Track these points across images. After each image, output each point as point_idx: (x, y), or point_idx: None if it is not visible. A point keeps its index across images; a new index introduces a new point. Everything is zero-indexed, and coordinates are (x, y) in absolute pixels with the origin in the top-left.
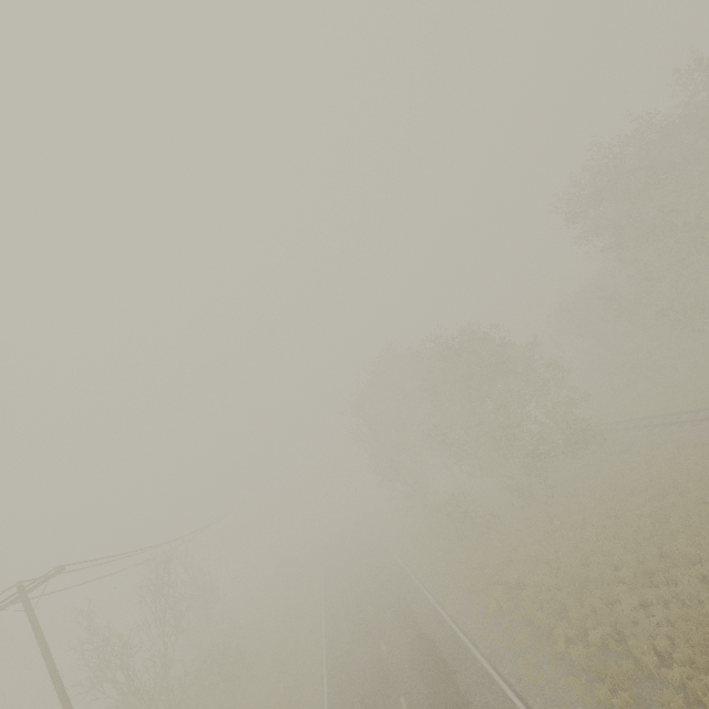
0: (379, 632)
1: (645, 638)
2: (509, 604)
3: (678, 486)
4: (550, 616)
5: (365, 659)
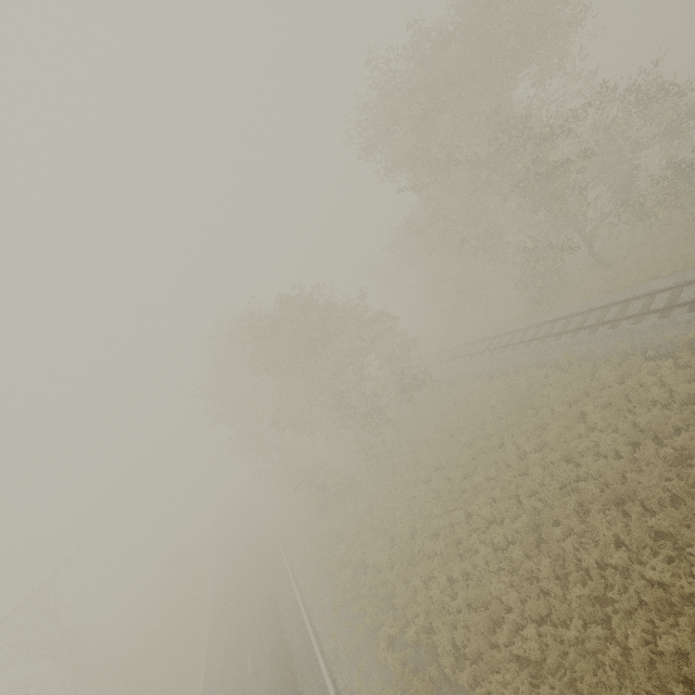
0: (248, 641)
1: (447, 630)
2: (352, 593)
3: (485, 428)
4: (382, 605)
5: (232, 683)
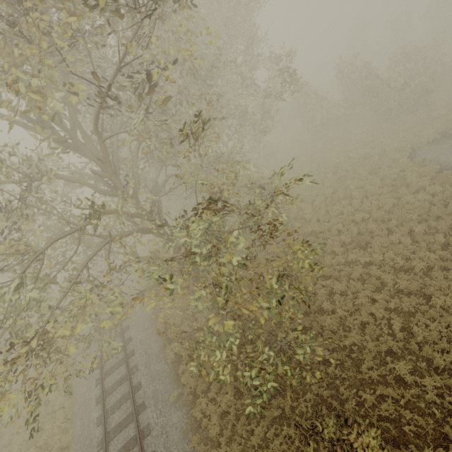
0: None
1: None
2: None
3: None
4: None
5: None
